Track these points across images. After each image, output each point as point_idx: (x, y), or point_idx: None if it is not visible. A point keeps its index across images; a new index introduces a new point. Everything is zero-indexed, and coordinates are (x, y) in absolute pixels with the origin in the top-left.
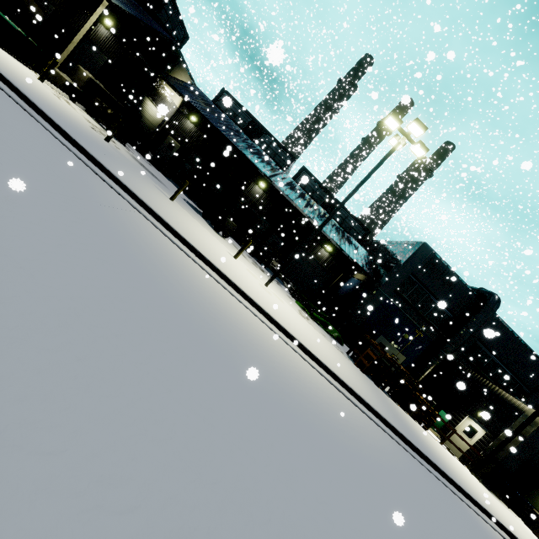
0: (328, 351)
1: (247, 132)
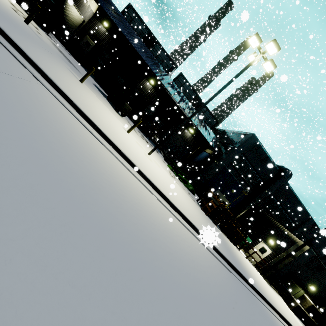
0: (187, 203)
1: (144, 41)
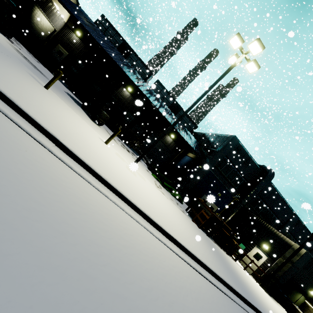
0: (180, 221)
1: (119, 50)
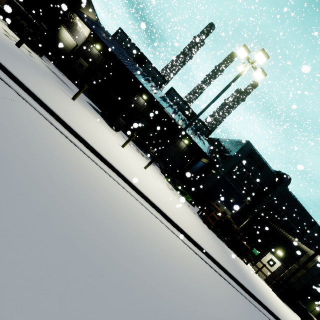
0: (189, 218)
1: (135, 60)
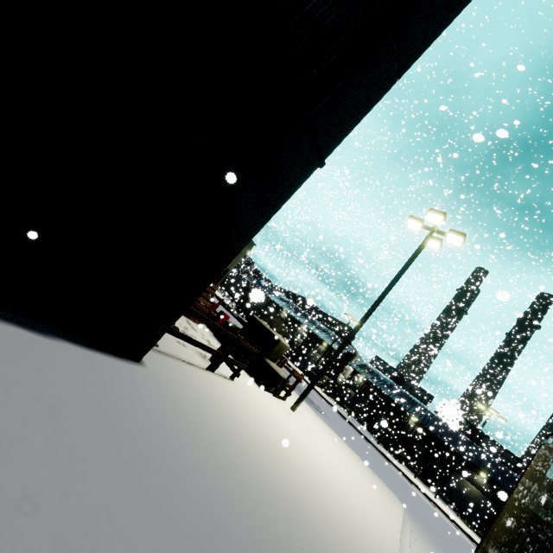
0: None
1: (394, 380)
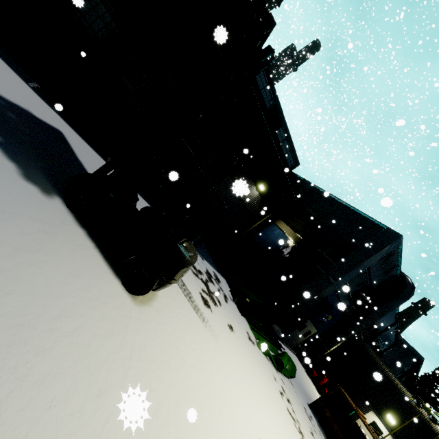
0: None
1: None
